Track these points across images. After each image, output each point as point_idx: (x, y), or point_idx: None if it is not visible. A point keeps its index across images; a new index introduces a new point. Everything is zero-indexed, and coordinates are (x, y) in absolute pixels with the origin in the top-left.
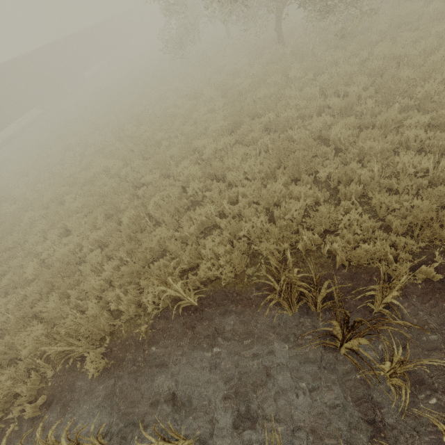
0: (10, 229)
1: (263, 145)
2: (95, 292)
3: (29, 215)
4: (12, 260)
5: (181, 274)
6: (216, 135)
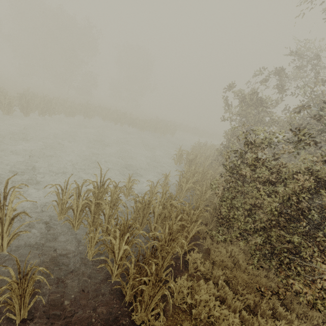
0: None
1: None
2: None
3: None
4: None
5: None
6: None
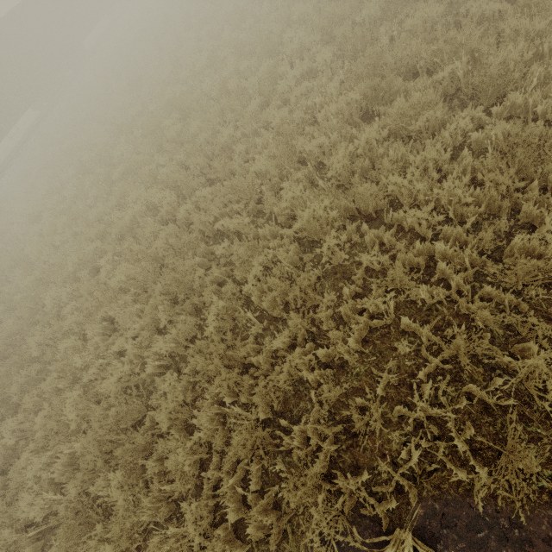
0: (32, 316)
1: (453, 135)
2: (190, 481)
3: (53, 295)
4: (43, 376)
5: (349, 443)
6: (340, 124)
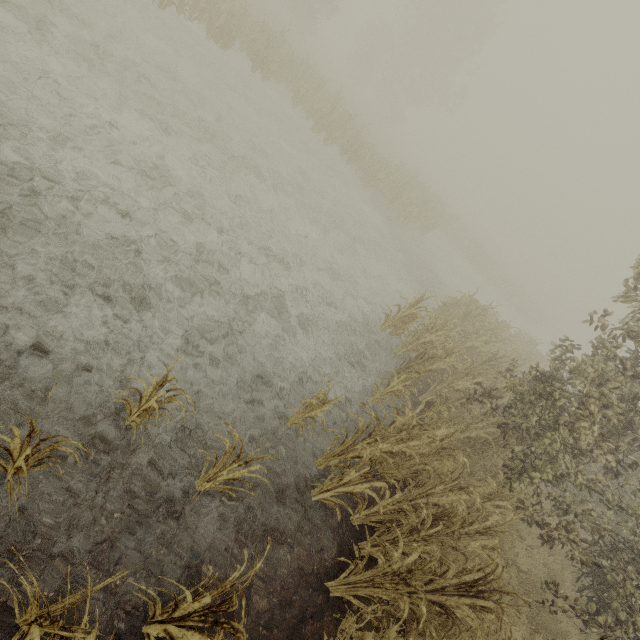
0: None
1: None
2: None
3: None
4: None
5: None
6: None
